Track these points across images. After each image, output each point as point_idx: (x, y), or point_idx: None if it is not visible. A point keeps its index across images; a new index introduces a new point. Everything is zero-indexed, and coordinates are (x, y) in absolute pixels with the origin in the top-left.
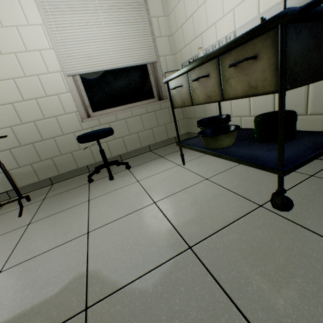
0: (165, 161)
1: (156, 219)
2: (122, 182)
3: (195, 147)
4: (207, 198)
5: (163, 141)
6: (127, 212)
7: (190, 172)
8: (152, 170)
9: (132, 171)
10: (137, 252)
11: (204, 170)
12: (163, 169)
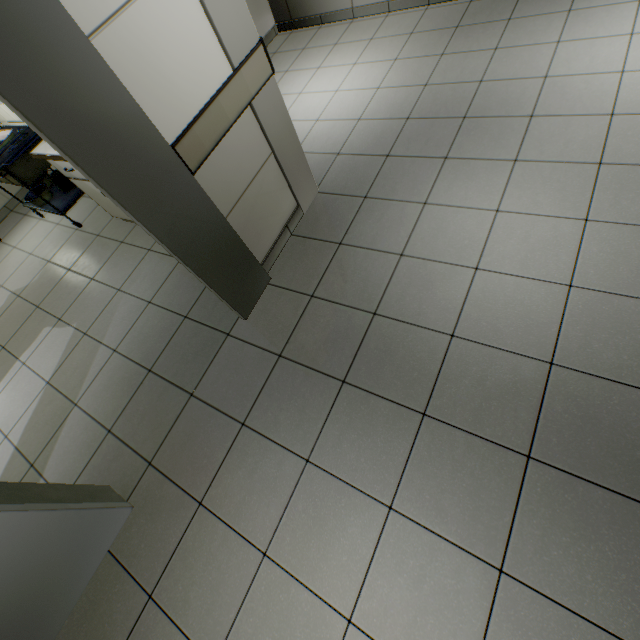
0: (31, 220)
1: (34, 261)
2: (3, 255)
3: (34, 207)
4: (57, 237)
5: (18, 194)
6: (18, 267)
7: (49, 223)
8: (23, 234)
9: (6, 242)
10: (30, 275)
11: (57, 218)
12: (31, 229)
